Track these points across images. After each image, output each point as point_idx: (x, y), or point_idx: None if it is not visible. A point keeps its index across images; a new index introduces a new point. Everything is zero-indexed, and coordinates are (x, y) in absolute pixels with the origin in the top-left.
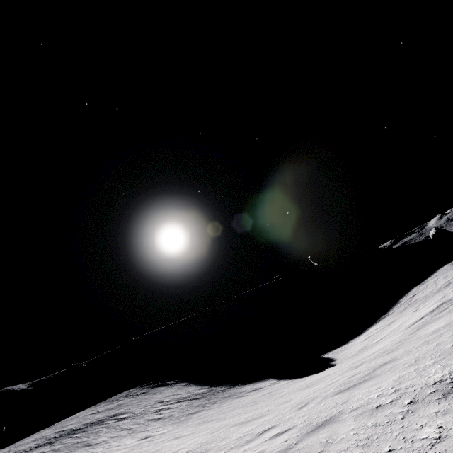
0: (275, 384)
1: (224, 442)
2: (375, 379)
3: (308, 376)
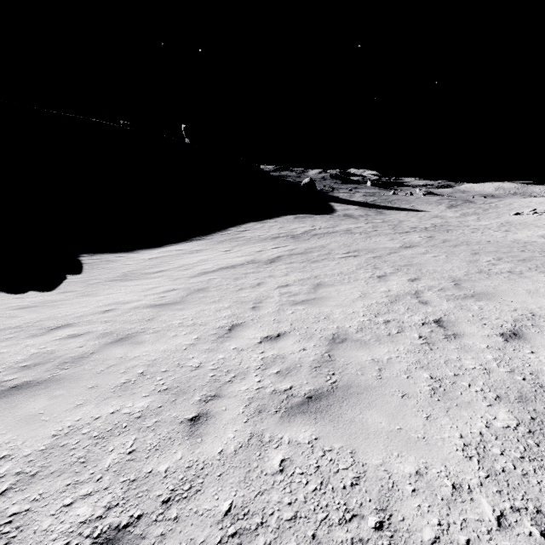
0: None
1: None
2: None
3: None
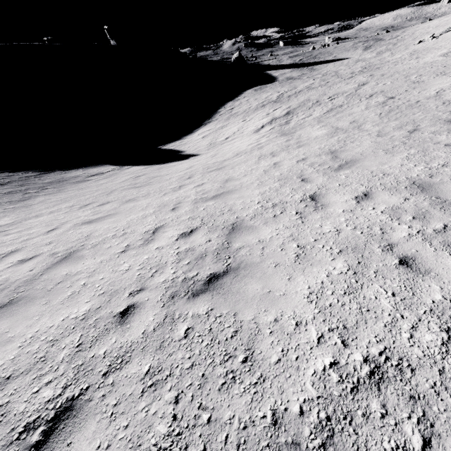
0: (126, 170)
1: (247, 213)
2: (368, 161)
3: (172, 163)
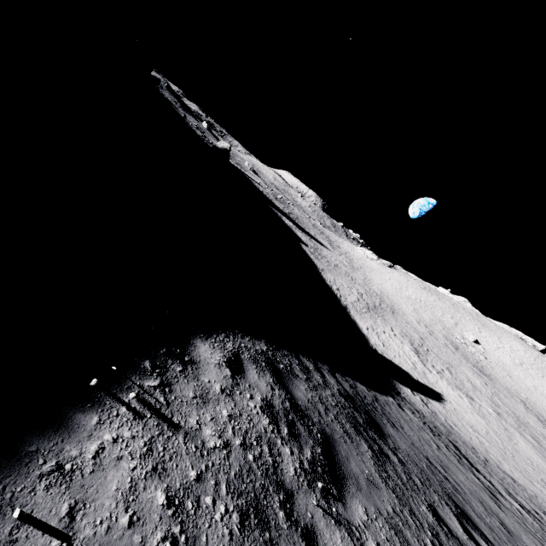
0: (433, 405)
1: None
2: None
3: (446, 404)
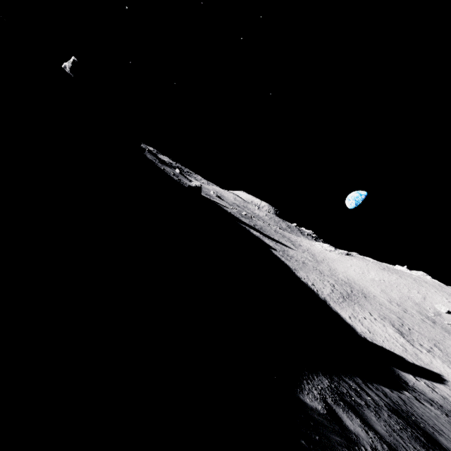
0: (440, 388)
1: None
2: None
3: (450, 385)
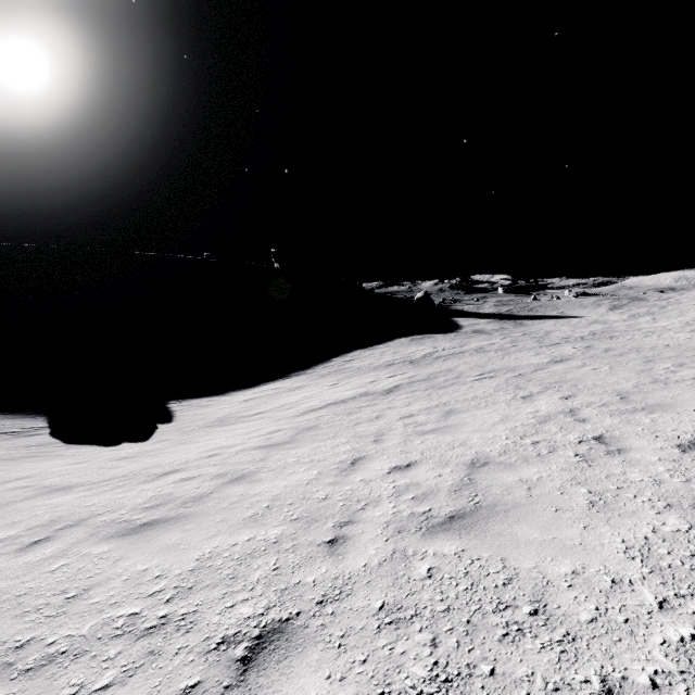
0: (17, 438)
1: None
2: None
3: (80, 448)
